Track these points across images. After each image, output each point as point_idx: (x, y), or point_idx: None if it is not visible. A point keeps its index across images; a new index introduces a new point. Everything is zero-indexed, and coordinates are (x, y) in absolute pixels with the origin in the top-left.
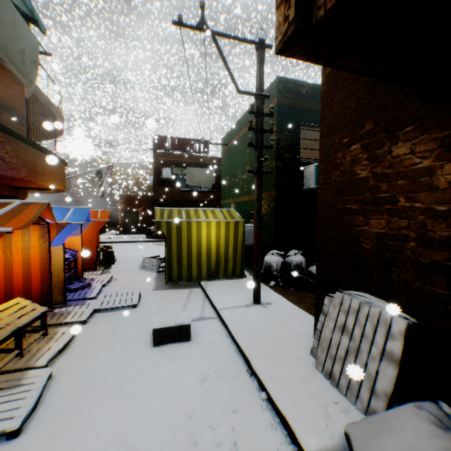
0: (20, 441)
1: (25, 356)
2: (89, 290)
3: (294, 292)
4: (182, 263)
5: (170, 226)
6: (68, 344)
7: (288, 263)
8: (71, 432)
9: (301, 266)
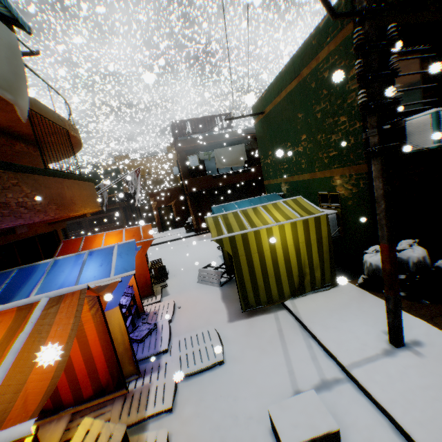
0: None
1: None
2: (157, 336)
3: (434, 309)
4: (258, 283)
5: (234, 242)
6: None
7: (402, 261)
8: None
9: (424, 262)
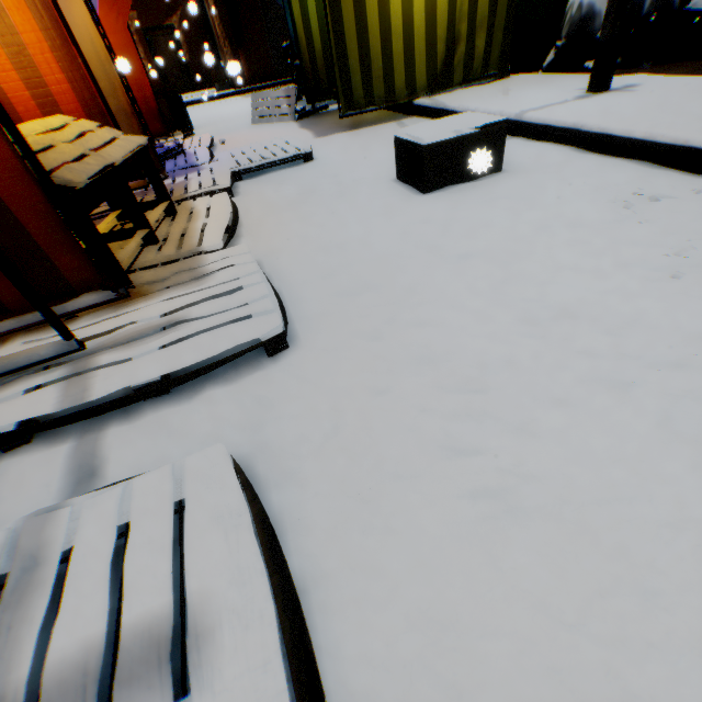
0: (302, 355)
1: (165, 243)
2: (187, 157)
3: (661, 69)
4: (370, 52)
5: None
6: (235, 218)
7: (634, 3)
8: (407, 325)
9: (671, 0)
